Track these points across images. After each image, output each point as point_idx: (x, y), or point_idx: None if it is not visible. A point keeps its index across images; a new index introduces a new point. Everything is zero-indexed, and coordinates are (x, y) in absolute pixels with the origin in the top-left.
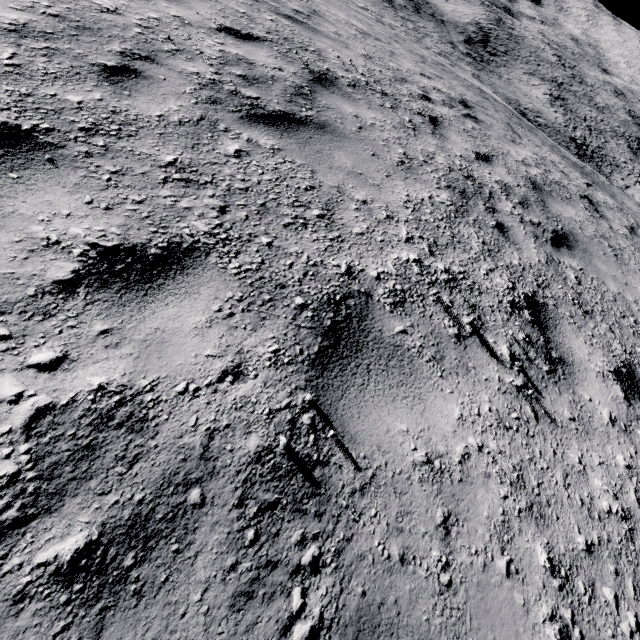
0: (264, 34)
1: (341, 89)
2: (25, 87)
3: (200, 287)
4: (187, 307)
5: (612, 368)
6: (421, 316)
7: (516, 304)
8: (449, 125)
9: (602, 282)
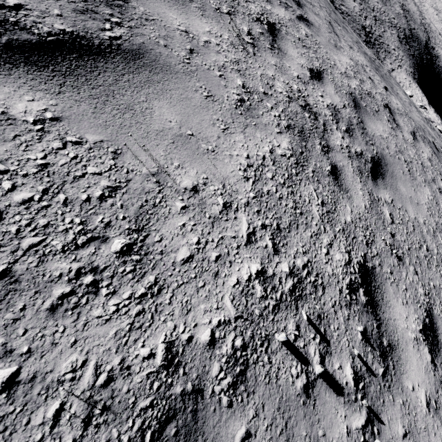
0: None
1: None
2: None
3: None
4: None
5: (421, 325)
6: (266, 382)
7: (353, 285)
8: (286, 34)
9: (405, 210)
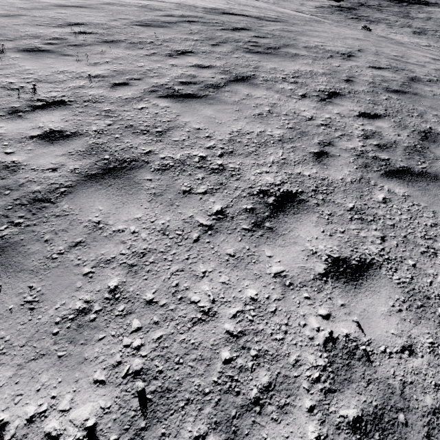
0: (385, 66)
1: (423, 82)
2: (332, 85)
3: (385, 122)
4: (383, 124)
5: None
6: None
7: None
8: None
9: None
